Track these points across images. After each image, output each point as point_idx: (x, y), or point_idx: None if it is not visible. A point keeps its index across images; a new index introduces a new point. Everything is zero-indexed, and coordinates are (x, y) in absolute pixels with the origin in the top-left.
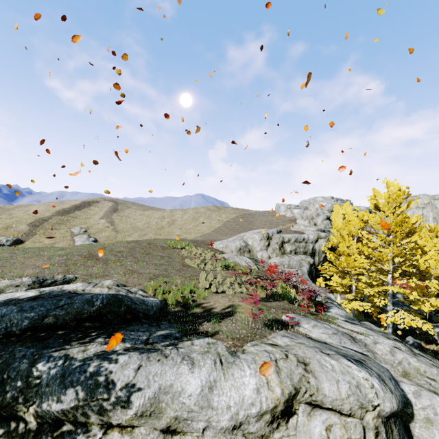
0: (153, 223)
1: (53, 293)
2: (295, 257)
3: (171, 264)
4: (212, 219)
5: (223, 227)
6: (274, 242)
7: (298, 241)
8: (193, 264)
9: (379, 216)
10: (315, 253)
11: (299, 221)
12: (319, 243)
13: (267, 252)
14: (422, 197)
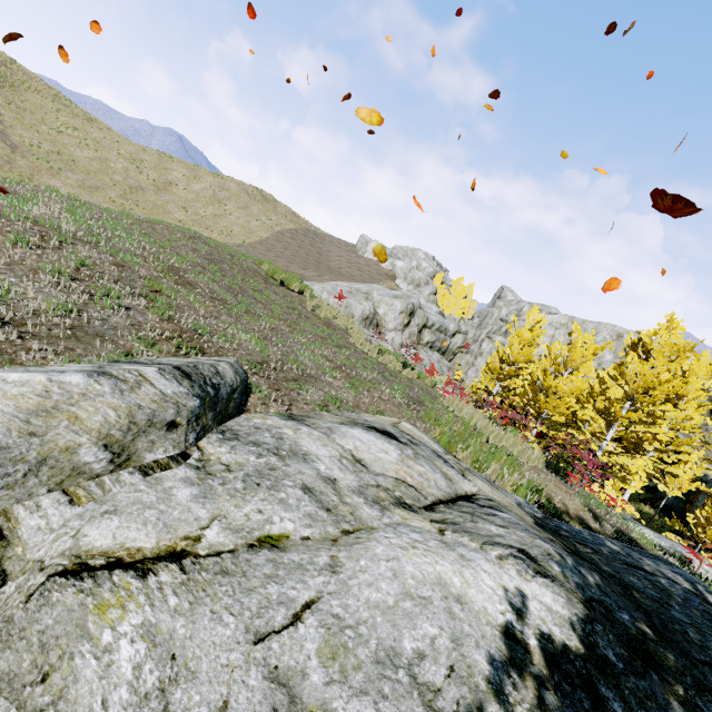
0: (116, 168)
1: (602, 588)
2: (434, 355)
3: (348, 346)
4: (253, 217)
5: (275, 242)
6: (415, 322)
7: (440, 329)
8: (375, 353)
9: (642, 362)
10: (446, 352)
11: (400, 283)
12: (455, 340)
13: (402, 335)
14: (559, 314)
